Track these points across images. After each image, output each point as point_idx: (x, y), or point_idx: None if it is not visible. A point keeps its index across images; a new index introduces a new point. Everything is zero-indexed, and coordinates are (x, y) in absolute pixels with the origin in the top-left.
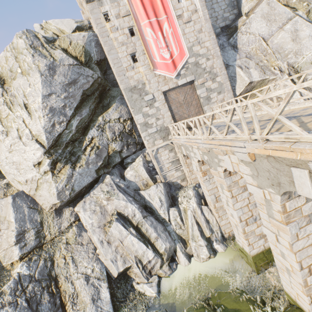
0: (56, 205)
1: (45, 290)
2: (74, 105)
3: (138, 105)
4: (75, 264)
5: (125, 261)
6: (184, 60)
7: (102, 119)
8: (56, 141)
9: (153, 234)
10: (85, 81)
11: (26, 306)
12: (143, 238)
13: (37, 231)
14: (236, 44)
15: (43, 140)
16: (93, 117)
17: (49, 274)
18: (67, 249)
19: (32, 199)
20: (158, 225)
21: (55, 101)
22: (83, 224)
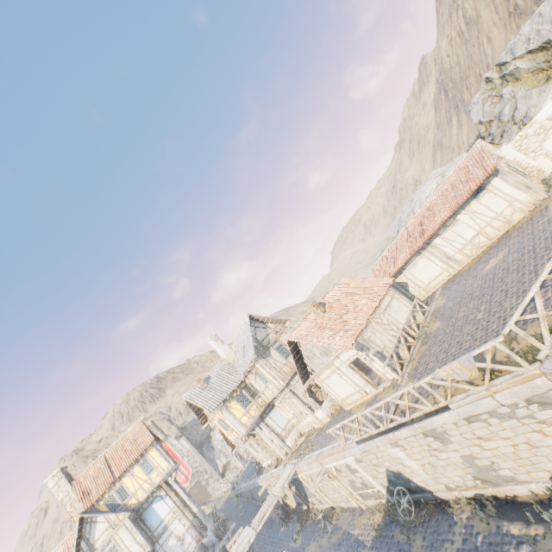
0: None
1: None
2: None
3: None
4: None
5: None
6: (191, 473)
7: None
8: None
9: None
10: None
11: None
12: None
13: None
14: (213, 445)
15: None
16: None
17: None
18: None
19: None
20: None
21: None
22: None
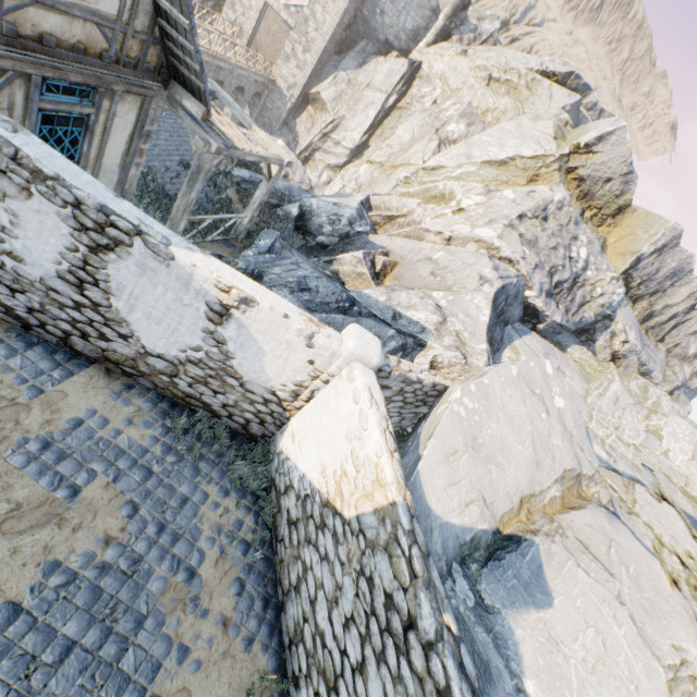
0: None
1: None
2: None
3: None
4: None
5: None
6: (301, 3)
7: None
8: None
9: None
10: None
11: None
12: None
13: None
14: (366, 65)
15: None
16: None
17: None
18: None
19: None
20: None
21: None
22: None
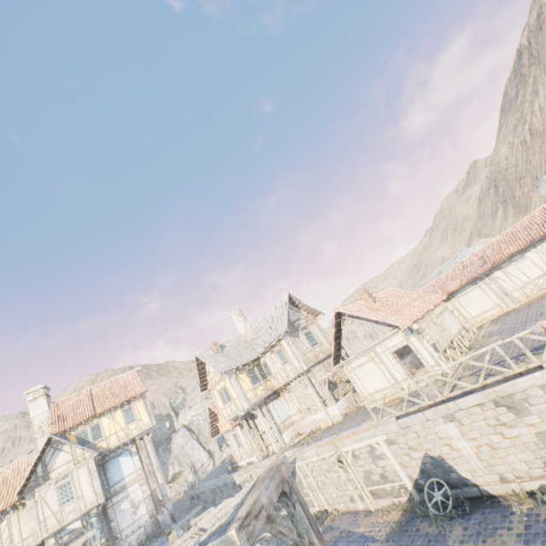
0: None
1: None
2: None
3: None
4: None
5: None
6: None
7: None
8: None
9: None
10: None
11: None
12: None
13: None
14: (171, 448)
15: None
16: None
17: None
18: None
19: None
20: None
21: None
22: None
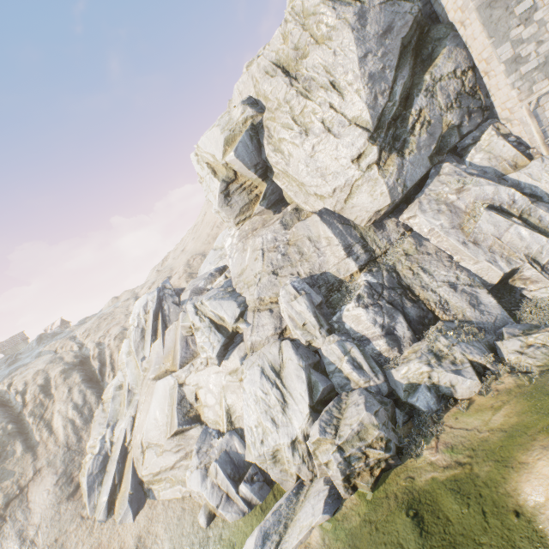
0: (378, 214)
1: (402, 297)
2: (394, 64)
3: (502, 29)
4: (428, 274)
5: (509, 261)
6: None
7: (429, 79)
8: (379, 120)
9: None
10: (401, 24)
11: (390, 307)
12: (535, 229)
13: (362, 245)
14: None
15: (366, 120)
16: (413, 80)
17: (400, 284)
18: (409, 260)
19: (339, 215)
20: None
21: (372, 64)
22: (420, 233)
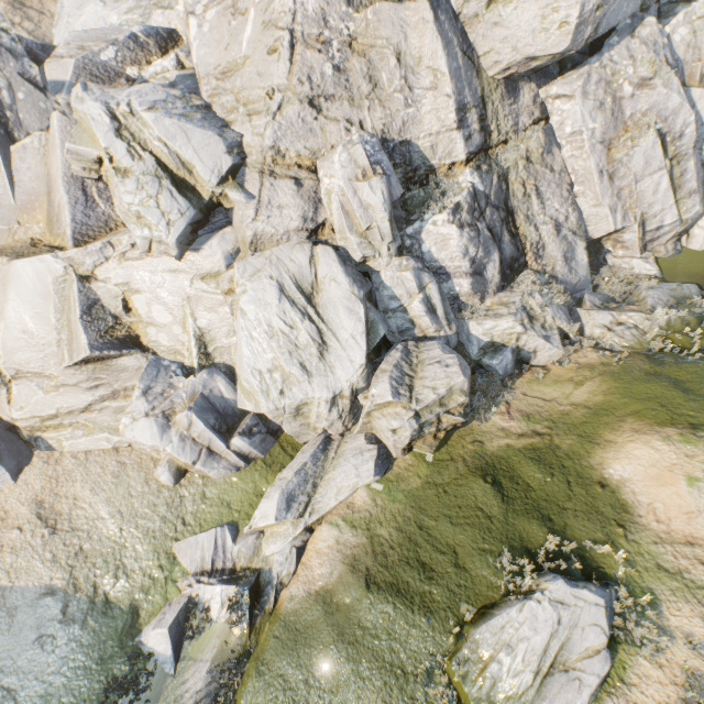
0: (526, 66)
1: (503, 225)
2: None
3: None
4: (540, 202)
5: (625, 217)
6: None
7: None
8: None
9: (689, 184)
10: None
11: (489, 237)
12: (671, 185)
13: (480, 116)
14: None
15: None
16: None
17: (505, 204)
18: (527, 171)
19: (462, 30)
20: (700, 171)
21: None
22: (555, 131)
